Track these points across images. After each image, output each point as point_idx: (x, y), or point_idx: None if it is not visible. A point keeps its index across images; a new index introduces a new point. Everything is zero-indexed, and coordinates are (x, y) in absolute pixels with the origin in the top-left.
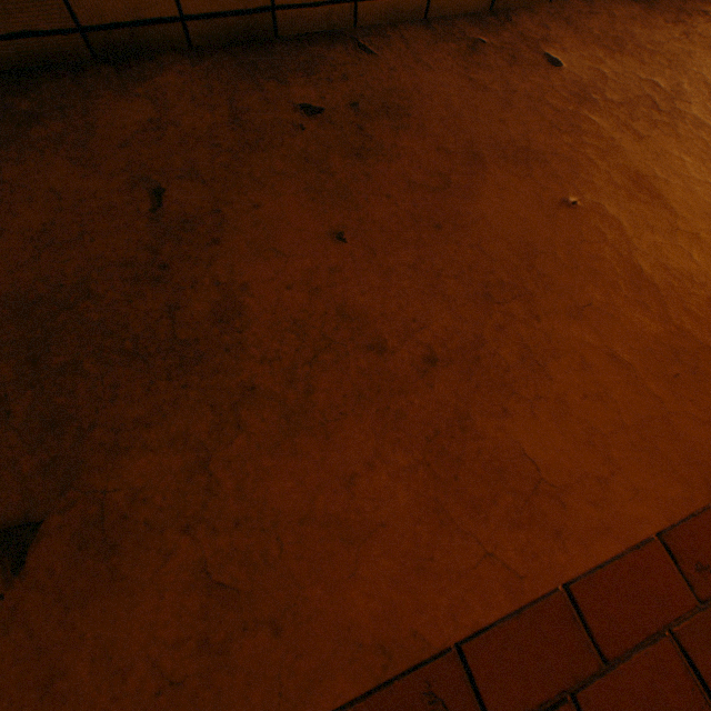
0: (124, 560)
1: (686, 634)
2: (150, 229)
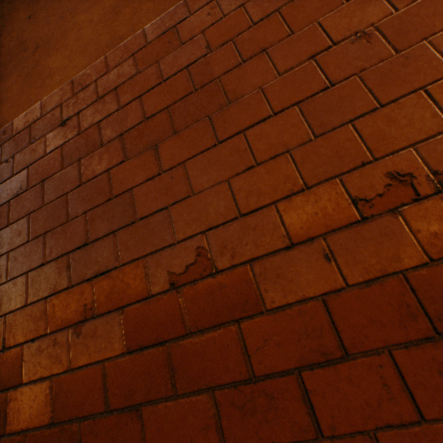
0: None
1: (65, 105)
2: None
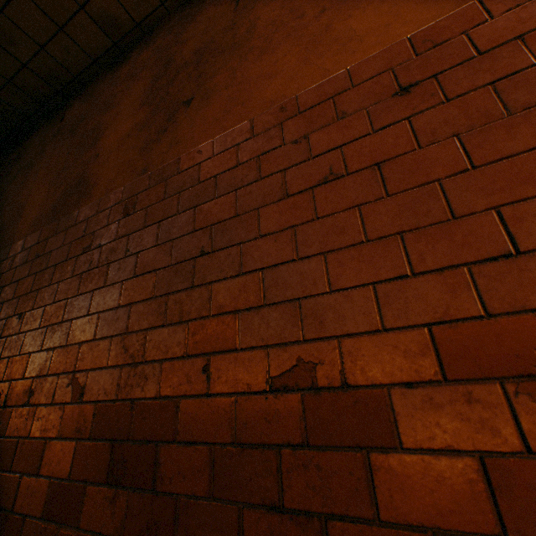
0: (211, 100)
1: (399, 69)
2: (233, 15)
